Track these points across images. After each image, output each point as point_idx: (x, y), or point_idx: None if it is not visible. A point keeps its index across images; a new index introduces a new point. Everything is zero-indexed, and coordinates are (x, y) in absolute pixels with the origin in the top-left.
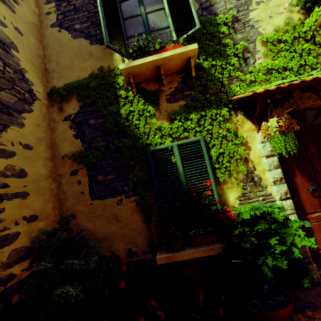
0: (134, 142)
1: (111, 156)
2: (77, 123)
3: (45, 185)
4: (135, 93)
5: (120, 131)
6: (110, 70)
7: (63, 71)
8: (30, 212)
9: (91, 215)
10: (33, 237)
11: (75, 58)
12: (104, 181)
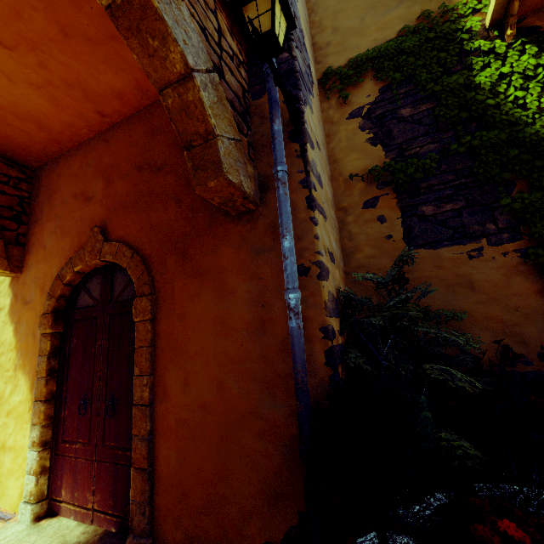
0: (512, 134)
1: (451, 168)
2: (375, 119)
3: (332, 216)
4: (511, 39)
5: (471, 120)
6: (445, 12)
7: (346, 40)
8: (329, 246)
9: (408, 276)
10: (335, 288)
11: (369, 12)
12: (436, 216)
